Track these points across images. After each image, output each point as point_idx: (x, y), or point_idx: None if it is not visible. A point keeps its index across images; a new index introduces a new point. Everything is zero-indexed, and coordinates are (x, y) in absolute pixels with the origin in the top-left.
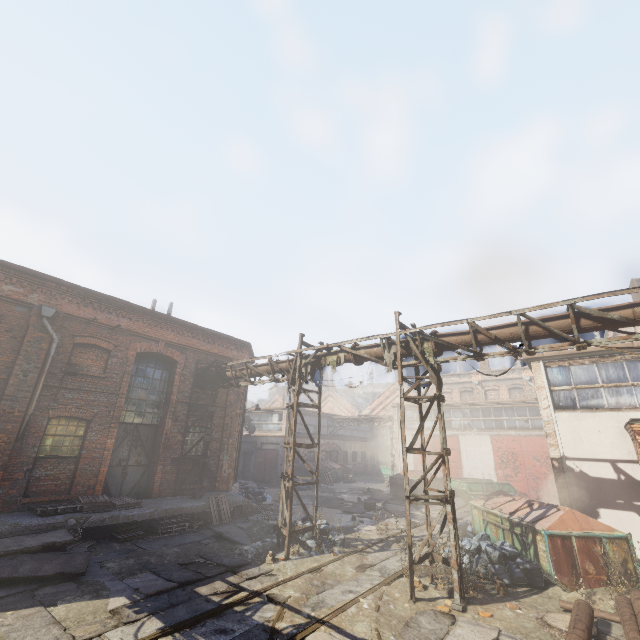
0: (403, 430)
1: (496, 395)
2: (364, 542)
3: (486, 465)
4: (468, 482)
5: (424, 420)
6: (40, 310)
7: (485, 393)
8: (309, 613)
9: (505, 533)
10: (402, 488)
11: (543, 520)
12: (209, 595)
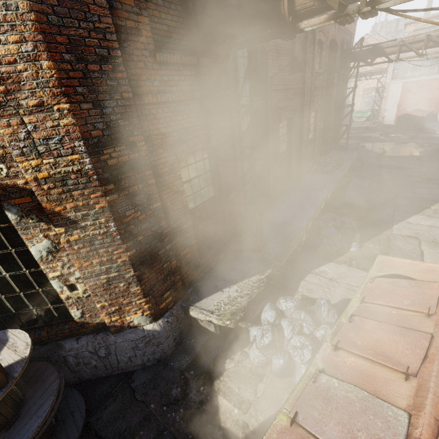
0: None
1: None
2: None
3: None
4: None
5: None
6: None
7: None
8: None
9: None
10: (408, 123)
11: None
12: None
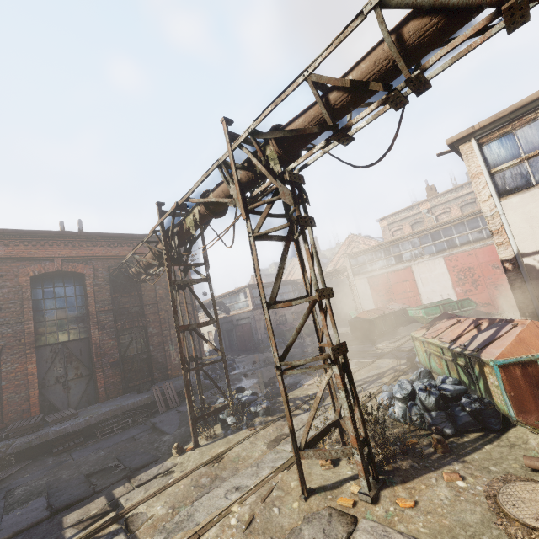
0: (259, 281)
1: (448, 217)
2: (296, 402)
3: (443, 287)
4: (424, 308)
5: (283, 259)
6: None
7: (436, 219)
8: None
9: (449, 365)
10: (361, 329)
11: (492, 345)
12: (67, 528)
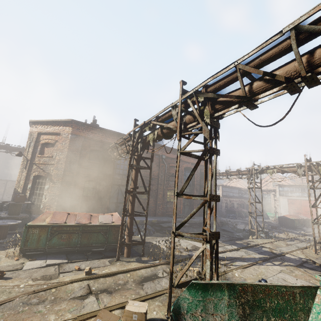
0: (309, 199)
1: None
2: (281, 238)
3: None
4: None
5: (319, 196)
6: (161, 156)
7: None
8: (280, 251)
9: None
10: (285, 222)
11: None
12: (241, 243)
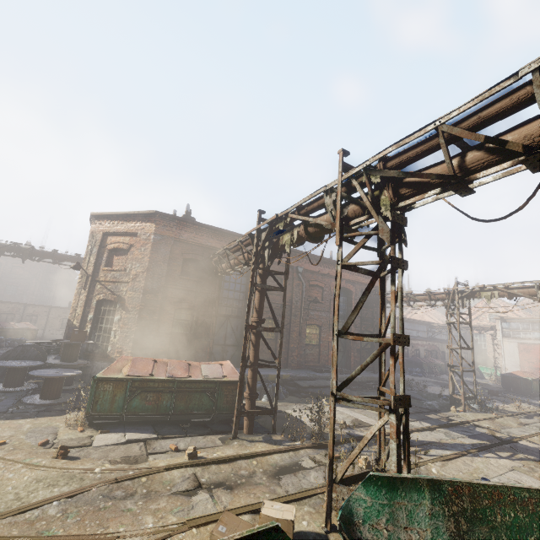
0: None
1: None
2: (509, 412)
3: None
4: None
5: None
6: (296, 269)
7: None
8: (508, 434)
9: None
10: (514, 384)
11: None
12: (437, 418)
